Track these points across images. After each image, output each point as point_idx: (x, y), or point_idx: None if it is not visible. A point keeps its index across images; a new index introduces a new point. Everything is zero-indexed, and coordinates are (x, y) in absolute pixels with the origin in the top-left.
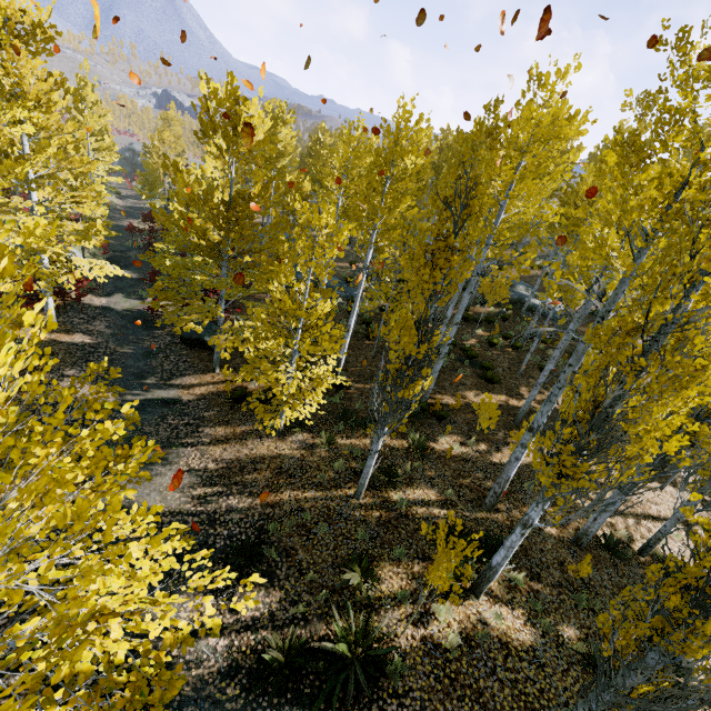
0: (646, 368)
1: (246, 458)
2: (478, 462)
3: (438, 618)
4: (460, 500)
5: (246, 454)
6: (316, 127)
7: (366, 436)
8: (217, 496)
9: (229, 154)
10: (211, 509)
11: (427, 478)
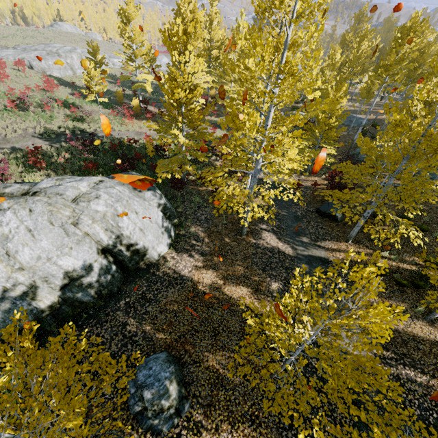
0: None
1: (404, 332)
2: None
3: None
4: None
5: (402, 329)
6: (390, 20)
7: None
8: (393, 361)
9: None
10: (394, 372)
11: None
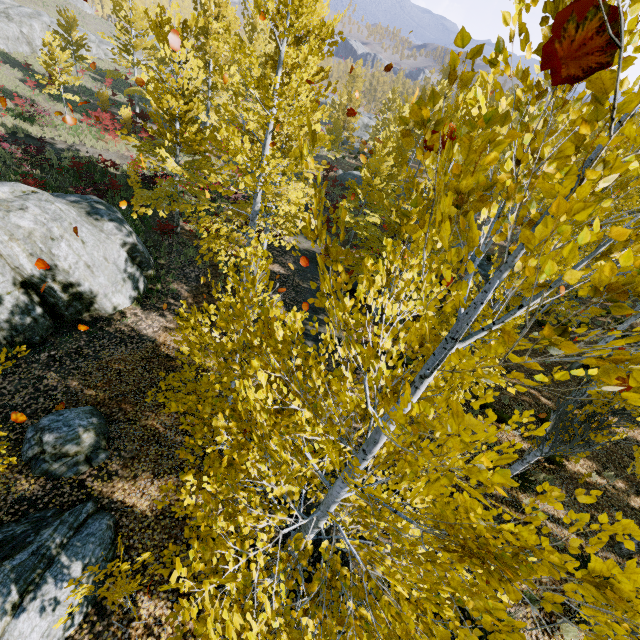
0: None
1: None
2: (613, 499)
3: (562, 634)
4: (590, 531)
5: None
6: None
7: (497, 428)
8: None
9: None
10: None
11: None
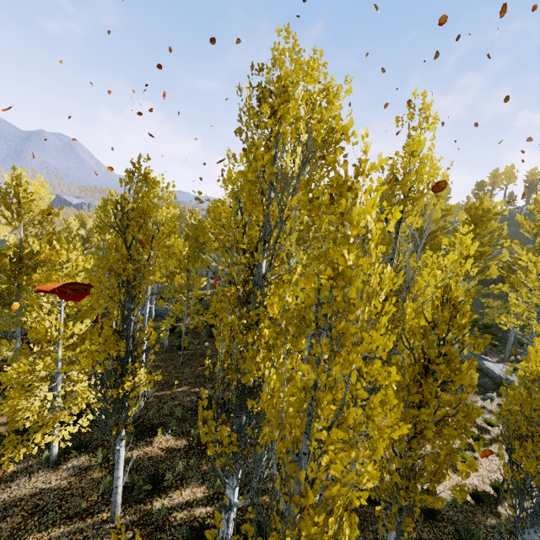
0: (256, 325)
1: (0, 504)
2: None
3: None
4: None
5: (3, 500)
6: None
7: (150, 443)
8: None
9: (15, 221)
10: None
11: (200, 474)
